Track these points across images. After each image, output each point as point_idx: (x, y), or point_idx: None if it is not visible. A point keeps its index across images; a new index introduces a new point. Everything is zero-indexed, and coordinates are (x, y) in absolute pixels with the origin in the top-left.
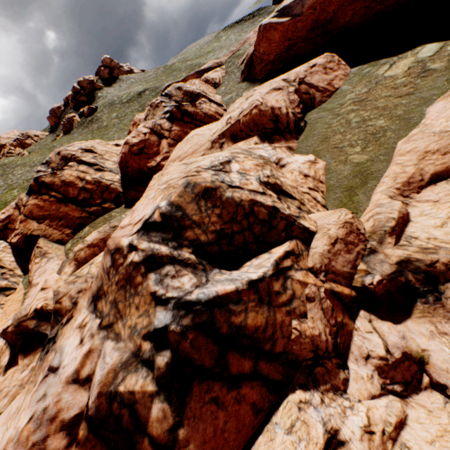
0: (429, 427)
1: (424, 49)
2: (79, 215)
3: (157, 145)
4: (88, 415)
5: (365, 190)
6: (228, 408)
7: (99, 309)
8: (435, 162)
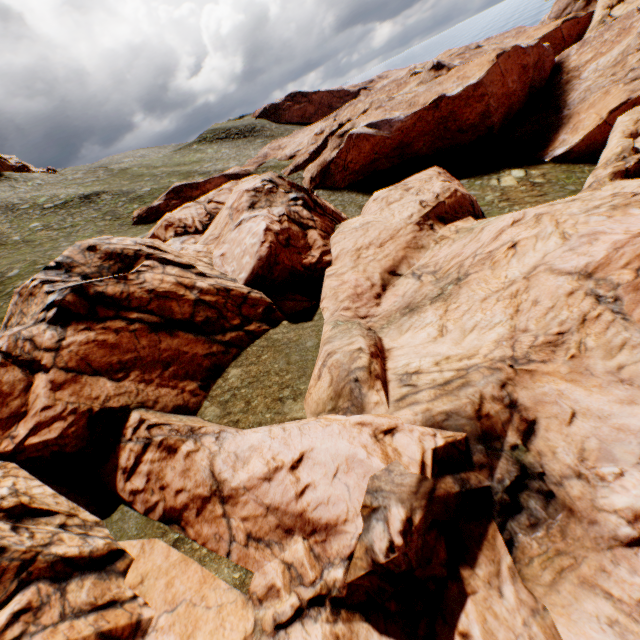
0: None
1: (512, 172)
2: (204, 351)
3: (302, 237)
4: None
5: None
6: None
7: None
8: None
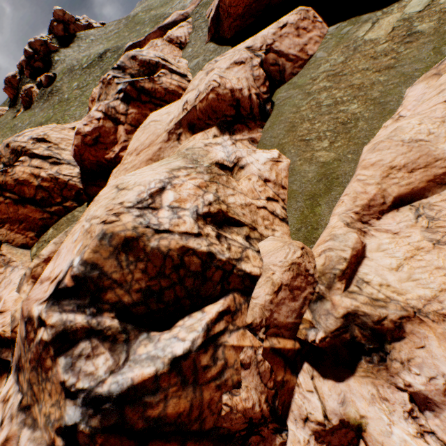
0: None
1: (413, 1)
2: (40, 216)
3: (113, 133)
4: None
5: (328, 200)
6: None
7: (21, 383)
8: (400, 181)
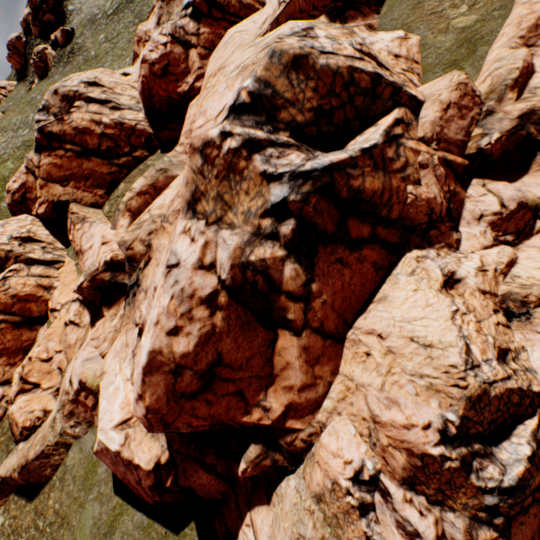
0: (539, 258)
1: None
2: (107, 171)
3: (184, 61)
4: (226, 285)
5: (473, 62)
6: (352, 267)
7: (200, 212)
8: None
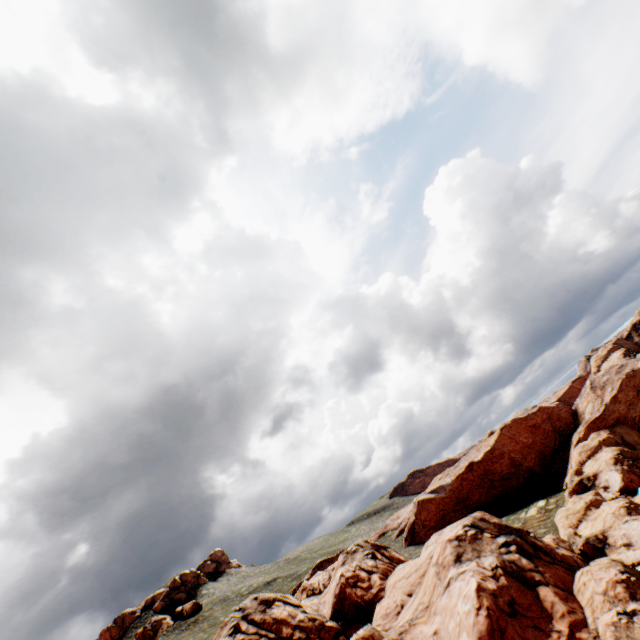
0: None
1: (538, 503)
2: None
3: (367, 580)
4: (498, 565)
5: None
6: (553, 568)
7: (464, 559)
8: (572, 516)
